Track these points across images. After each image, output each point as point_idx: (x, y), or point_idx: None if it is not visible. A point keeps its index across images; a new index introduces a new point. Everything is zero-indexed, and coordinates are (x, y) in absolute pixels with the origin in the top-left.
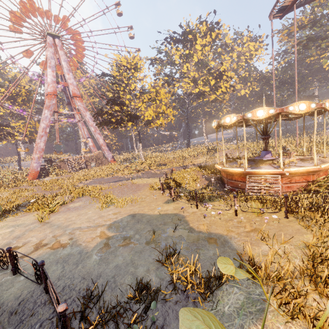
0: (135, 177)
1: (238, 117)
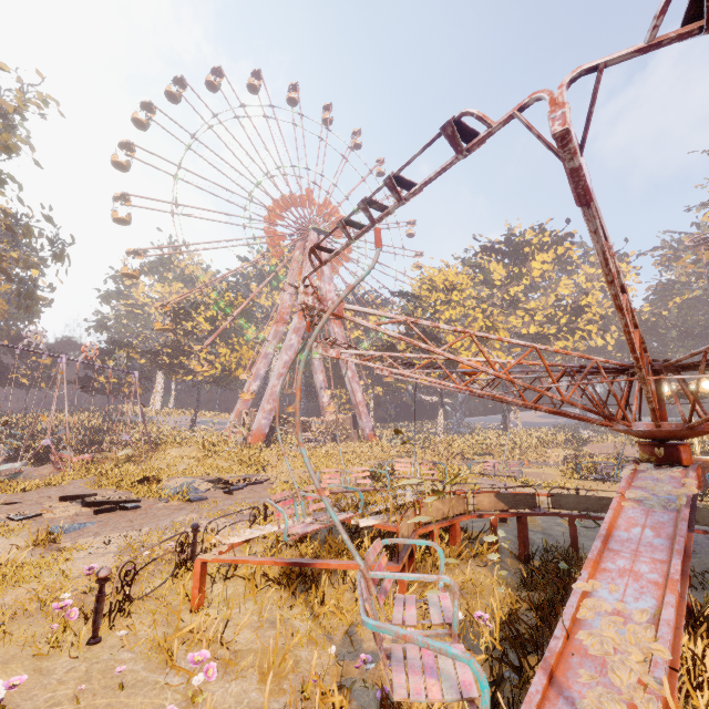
0: None
1: None
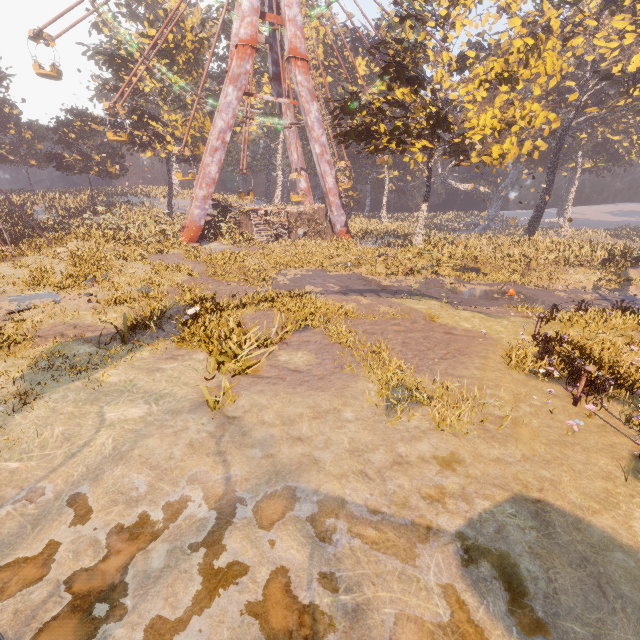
0: (408, 291)
1: None
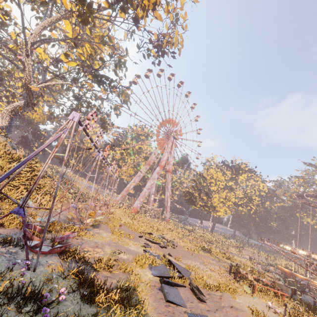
0: None
1: (307, 254)
